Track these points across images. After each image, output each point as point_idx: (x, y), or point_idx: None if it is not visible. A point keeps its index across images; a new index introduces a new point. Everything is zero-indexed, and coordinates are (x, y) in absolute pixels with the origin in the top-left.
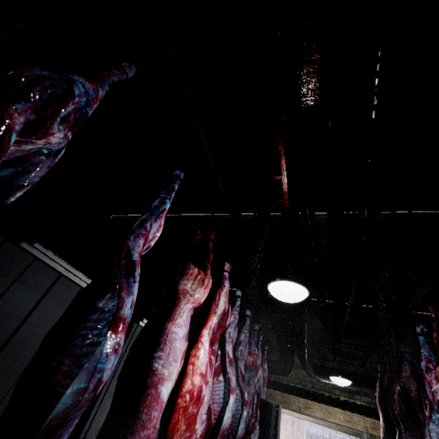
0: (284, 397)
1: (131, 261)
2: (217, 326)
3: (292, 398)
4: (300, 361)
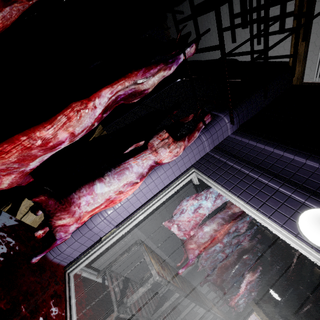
0: (257, 309)
1: (244, 276)
2: (249, 282)
3: (261, 312)
4: (274, 304)
